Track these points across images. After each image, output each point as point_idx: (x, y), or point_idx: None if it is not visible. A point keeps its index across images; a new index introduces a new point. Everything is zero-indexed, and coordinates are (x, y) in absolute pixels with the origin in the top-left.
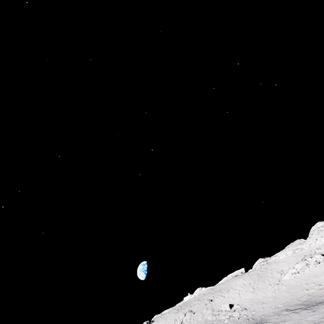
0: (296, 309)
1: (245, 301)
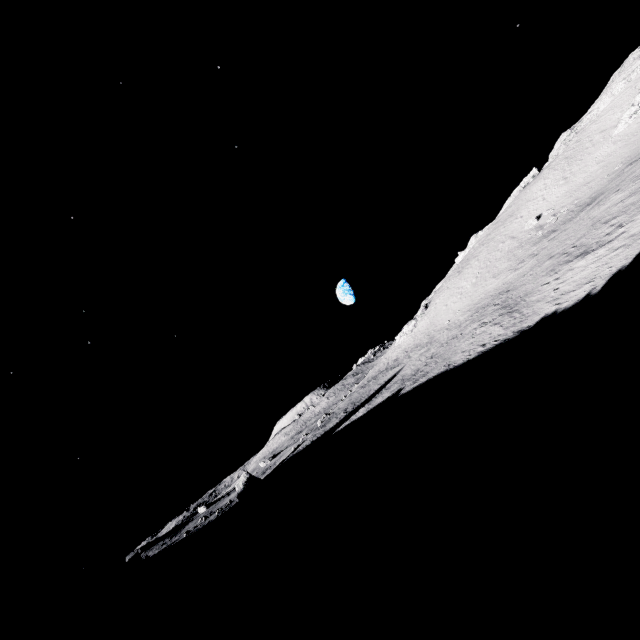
0: None
1: (558, 200)
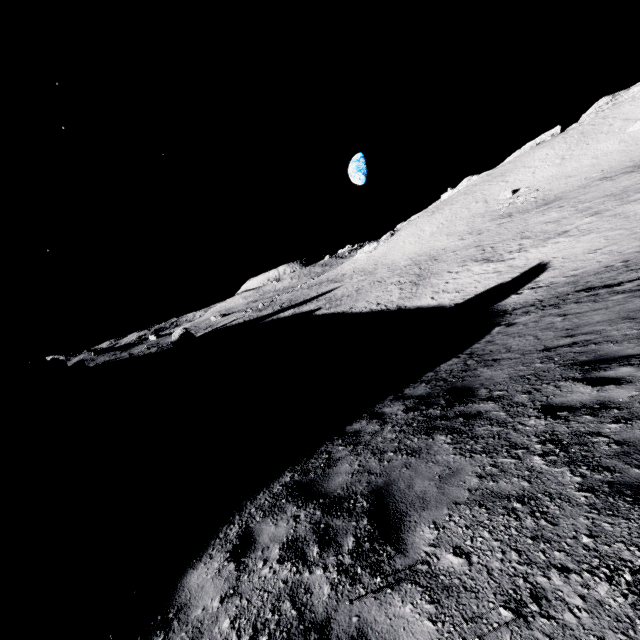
0: (616, 176)
1: (541, 181)
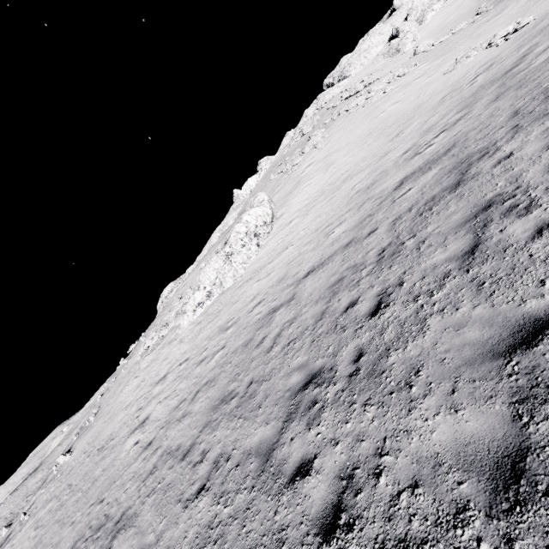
0: None
1: None
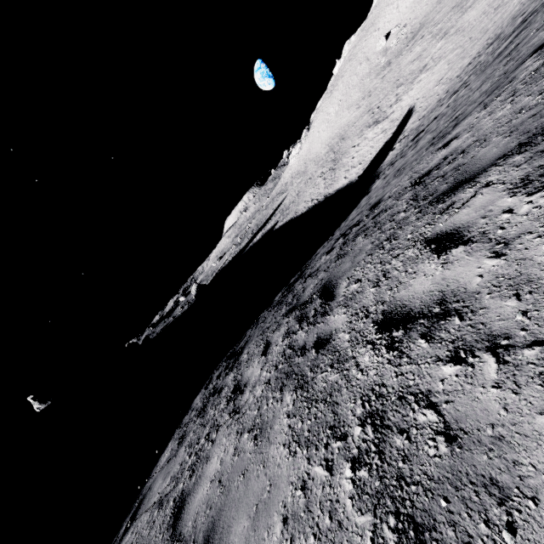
0: None
1: (406, 12)
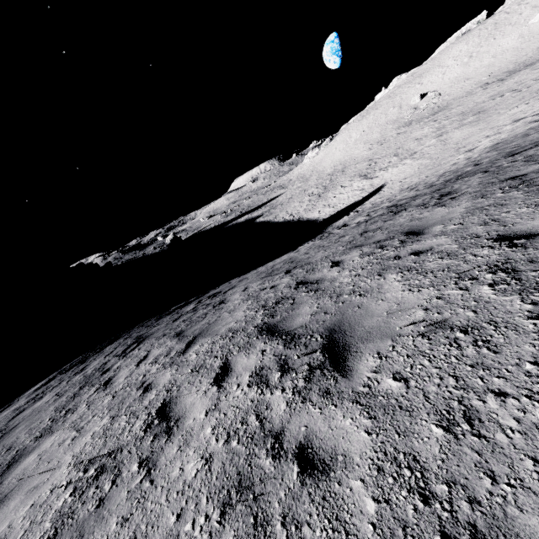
0: (493, 83)
1: (446, 83)
